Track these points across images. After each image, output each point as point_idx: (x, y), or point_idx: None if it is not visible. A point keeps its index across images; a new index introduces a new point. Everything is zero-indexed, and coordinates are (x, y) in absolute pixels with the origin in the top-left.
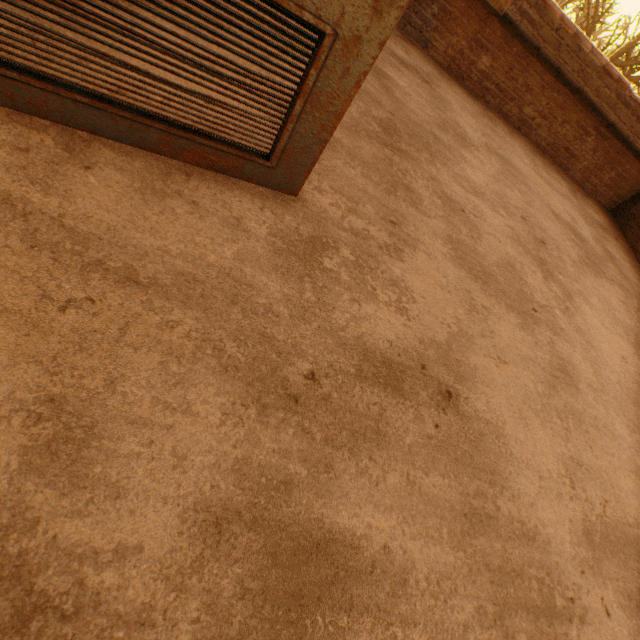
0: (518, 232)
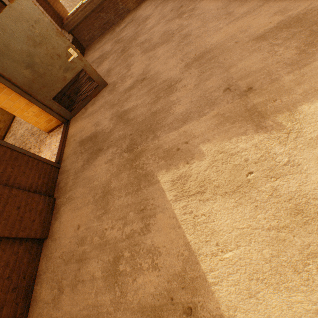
0: (169, 18)
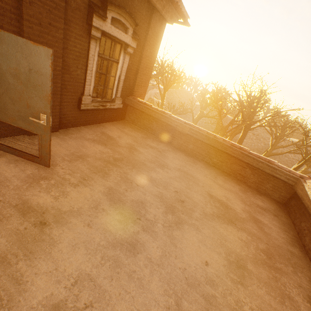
0: (165, 194)
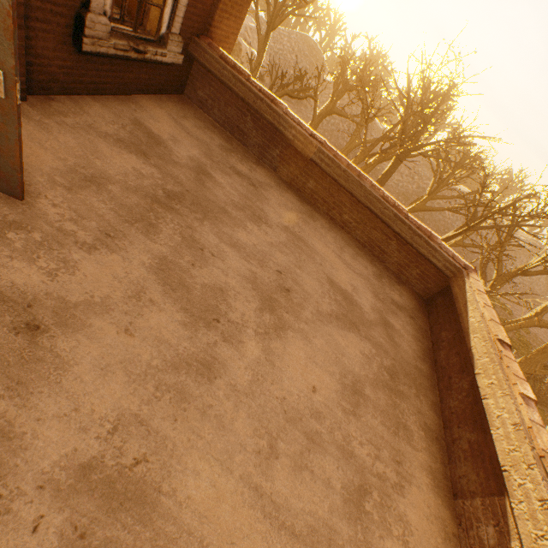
0: (261, 276)
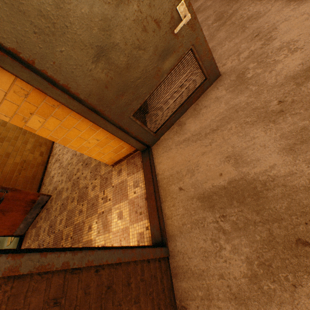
0: None
